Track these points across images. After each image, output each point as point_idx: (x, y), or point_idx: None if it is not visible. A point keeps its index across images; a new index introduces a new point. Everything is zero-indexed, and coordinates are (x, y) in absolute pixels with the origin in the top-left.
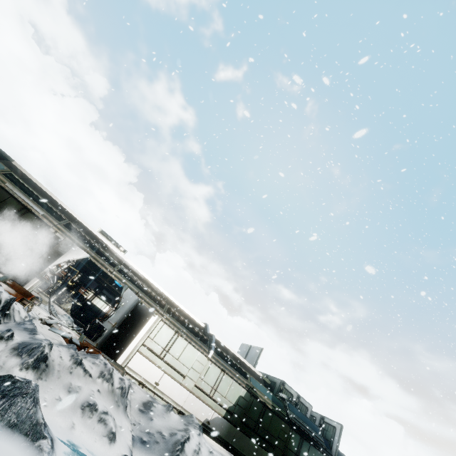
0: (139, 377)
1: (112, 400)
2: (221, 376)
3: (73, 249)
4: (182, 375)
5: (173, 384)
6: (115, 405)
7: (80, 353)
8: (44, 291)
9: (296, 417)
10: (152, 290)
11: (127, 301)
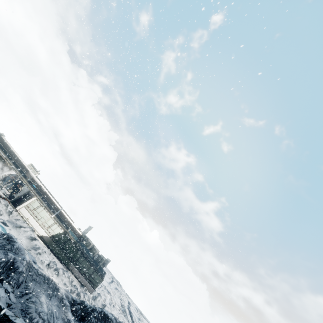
0: (22, 215)
1: (6, 211)
2: (54, 223)
3: (11, 170)
4: (38, 219)
5: (34, 220)
6: (6, 212)
7: (2, 199)
8: (3, 183)
9: (81, 247)
10: (41, 190)
11: (25, 190)
